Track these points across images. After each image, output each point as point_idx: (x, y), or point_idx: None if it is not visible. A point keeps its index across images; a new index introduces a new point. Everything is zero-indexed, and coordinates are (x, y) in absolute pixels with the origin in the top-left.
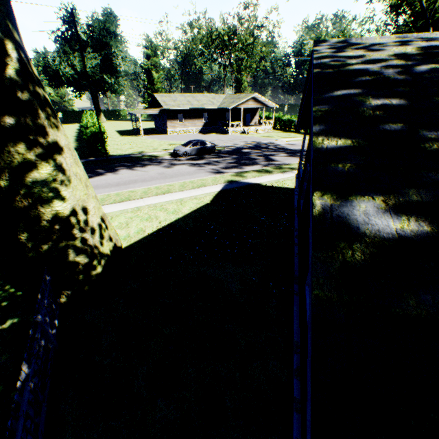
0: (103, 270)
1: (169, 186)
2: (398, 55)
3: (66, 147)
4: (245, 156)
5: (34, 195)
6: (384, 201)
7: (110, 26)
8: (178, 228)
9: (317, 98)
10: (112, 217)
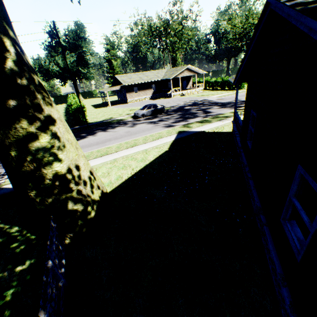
0: (96, 214)
1: (135, 141)
2: None
3: (59, 119)
4: (188, 111)
5: (38, 160)
6: None
7: (80, 33)
8: (147, 172)
9: None
10: (96, 168)
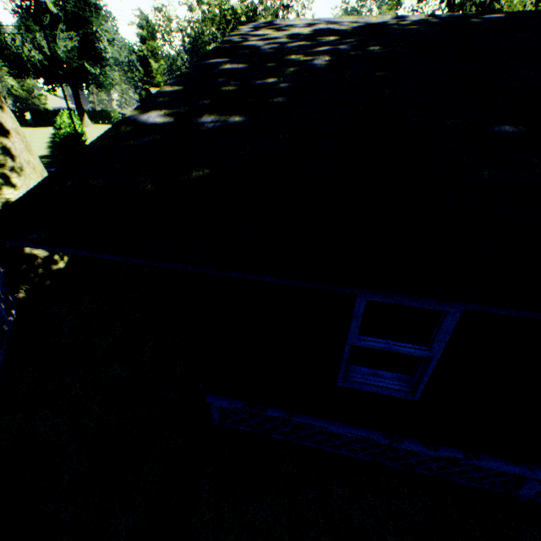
0: (67, 267)
1: None
2: (291, 36)
3: (15, 131)
4: None
5: None
6: (166, 112)
7: None
8: None
9: (194, 64)
10: None
